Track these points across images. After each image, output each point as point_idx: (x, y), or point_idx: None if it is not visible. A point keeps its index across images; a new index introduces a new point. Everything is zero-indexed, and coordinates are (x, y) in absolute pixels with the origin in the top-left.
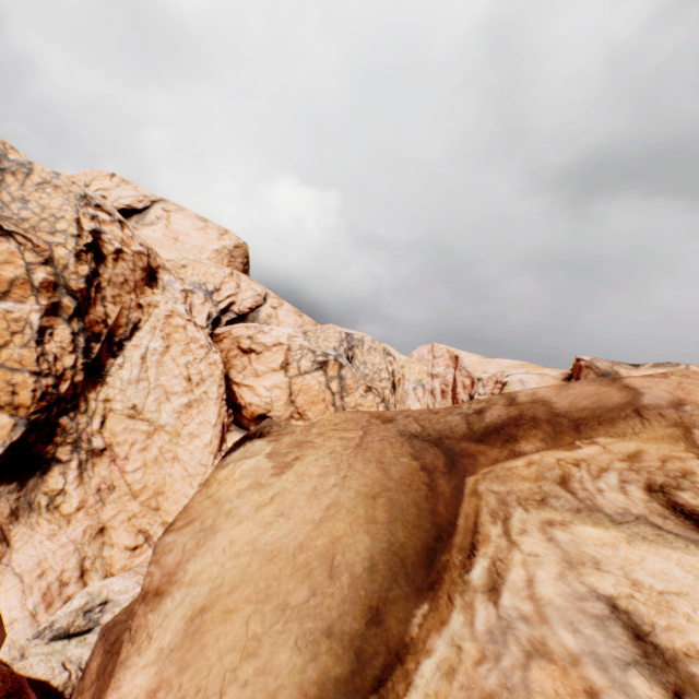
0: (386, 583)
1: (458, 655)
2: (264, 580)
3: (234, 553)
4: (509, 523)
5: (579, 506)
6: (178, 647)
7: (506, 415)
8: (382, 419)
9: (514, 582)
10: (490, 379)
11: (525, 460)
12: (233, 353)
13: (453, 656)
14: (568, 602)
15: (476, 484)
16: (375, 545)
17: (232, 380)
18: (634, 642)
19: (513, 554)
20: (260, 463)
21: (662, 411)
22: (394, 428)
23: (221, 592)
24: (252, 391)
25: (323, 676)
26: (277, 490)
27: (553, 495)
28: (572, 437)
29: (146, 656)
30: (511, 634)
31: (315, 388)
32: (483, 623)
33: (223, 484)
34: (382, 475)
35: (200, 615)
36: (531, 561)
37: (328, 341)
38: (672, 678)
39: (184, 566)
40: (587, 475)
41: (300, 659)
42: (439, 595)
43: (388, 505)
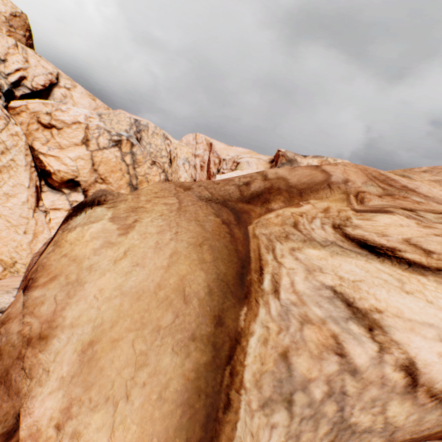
0: (221, 300)
1: (268, 332)
2: (138, 314)
3: (105, 298)
4: (275, 252)
5: (305, 238)
6: (78, 373)
7: (263, 187)
8: (184, 188)
9: (285, 285)
10: (231, 160)
11: (275, 214)
12: (33, 127)
13: (265, 333)
14: (313, 292)
15: (254, 230)
16: (209, 277)
17: (37, 151)
18: (347, 308)
19: (282, 270)
20: (106, 226)
21: (339, 185)
22: (194, 194)
23: (104, 328)
24: (59, 161)
25: (197, 365)
26: (128, 247)
27: (291, 233)
28: (299, 200)
29: (49, 386)
30: (290, 314)
31: (113, 160)
32: (275, 310)
33: (75, 245)
34: (201, 230)
35: (90, 348)
36: (291, 273)
37: (120, 124)
38: (367, 322)
39: (60, 314)
40: (306, 221)
41: (179, 359)
42: (251, 301)
43: (210, 250)
